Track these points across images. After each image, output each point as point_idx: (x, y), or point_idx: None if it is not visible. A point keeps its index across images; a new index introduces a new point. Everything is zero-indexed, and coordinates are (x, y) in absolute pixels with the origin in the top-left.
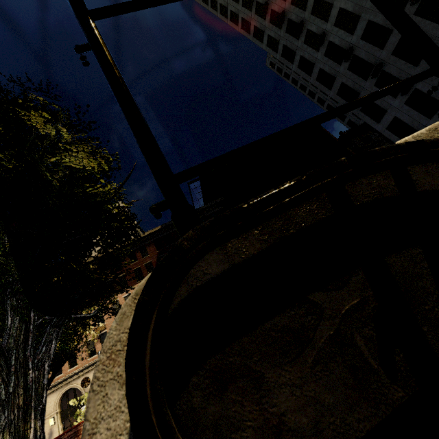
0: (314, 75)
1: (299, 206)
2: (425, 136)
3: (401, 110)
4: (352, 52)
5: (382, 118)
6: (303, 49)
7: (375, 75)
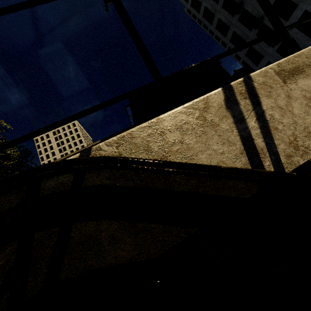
0: (214, 24)
1: (5, 197)
2: (113, 142)
3: (273, 56)
4: (242, 6)
5: (260, 62)
6: (207, 0)
7: (257, 26)
